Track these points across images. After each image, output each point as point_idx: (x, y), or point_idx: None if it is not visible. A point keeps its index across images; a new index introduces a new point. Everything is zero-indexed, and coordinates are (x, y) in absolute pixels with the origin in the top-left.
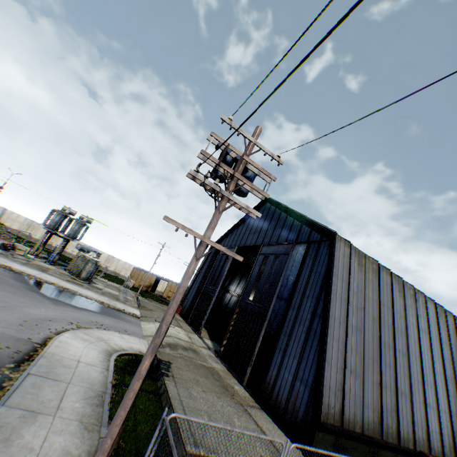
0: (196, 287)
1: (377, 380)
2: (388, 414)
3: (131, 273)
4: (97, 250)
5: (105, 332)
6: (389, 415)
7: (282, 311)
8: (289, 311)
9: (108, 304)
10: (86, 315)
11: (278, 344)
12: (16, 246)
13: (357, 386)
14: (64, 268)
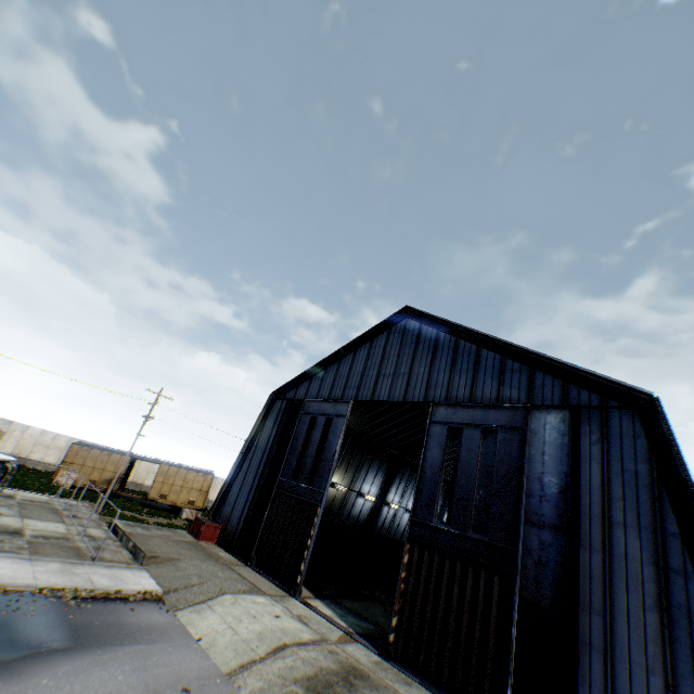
0: (248, 480)
1: None
2: None
3: (67, 457)
4: None
5: None
6: None
7: (556, 554)
8: (579, 556)
9: (72, 589)
10: (51, 693)
11: (579, 634)
12: None
13: None
14: None
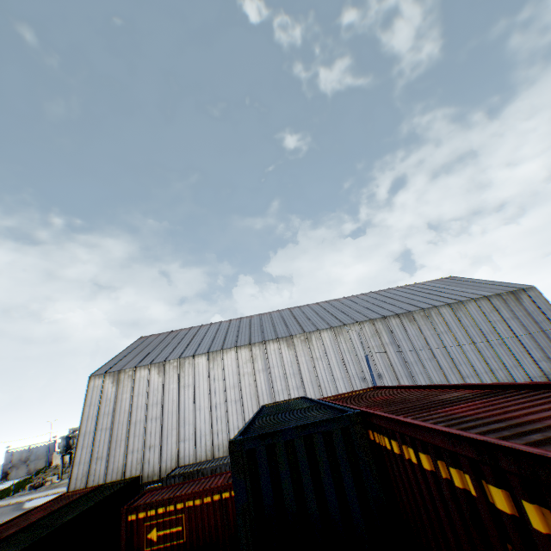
0: None
1: (124, 451)
2: (133, 468)
3: None
4: None
5: None
6: (134, 468)
7: None
8: None
9: None
10: None
11: None
12: (48, 480)
13: (103, 465)
14: None
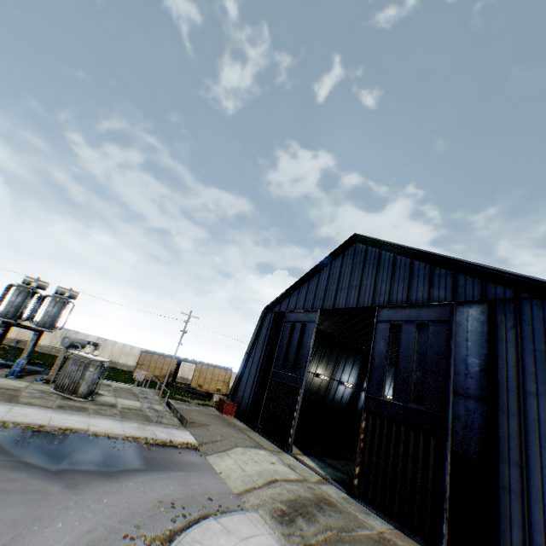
0: (252, 372)
1: None
2: None
3: (139, 361)
4: (79, 334)
5: (197, 532)
6: None
7: (479, 419)
8: (498, 420)
9: (144, 438)
10: (133, 490)
11: (500, 481)
12: None
13: None
14: (41, 379)
